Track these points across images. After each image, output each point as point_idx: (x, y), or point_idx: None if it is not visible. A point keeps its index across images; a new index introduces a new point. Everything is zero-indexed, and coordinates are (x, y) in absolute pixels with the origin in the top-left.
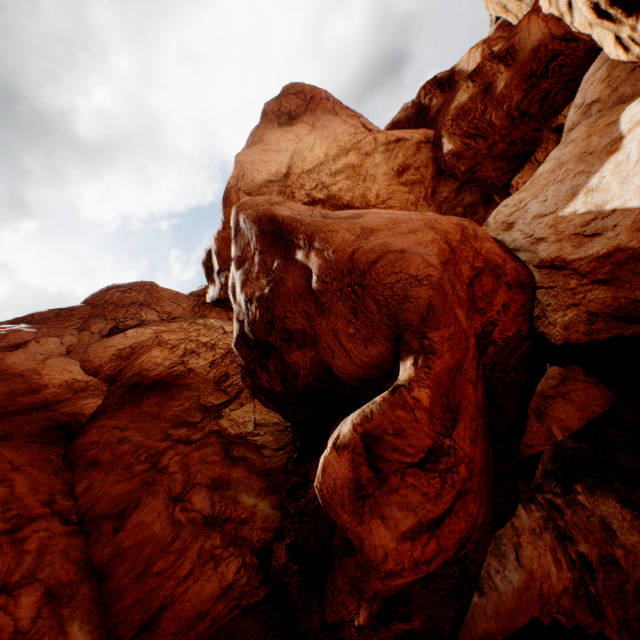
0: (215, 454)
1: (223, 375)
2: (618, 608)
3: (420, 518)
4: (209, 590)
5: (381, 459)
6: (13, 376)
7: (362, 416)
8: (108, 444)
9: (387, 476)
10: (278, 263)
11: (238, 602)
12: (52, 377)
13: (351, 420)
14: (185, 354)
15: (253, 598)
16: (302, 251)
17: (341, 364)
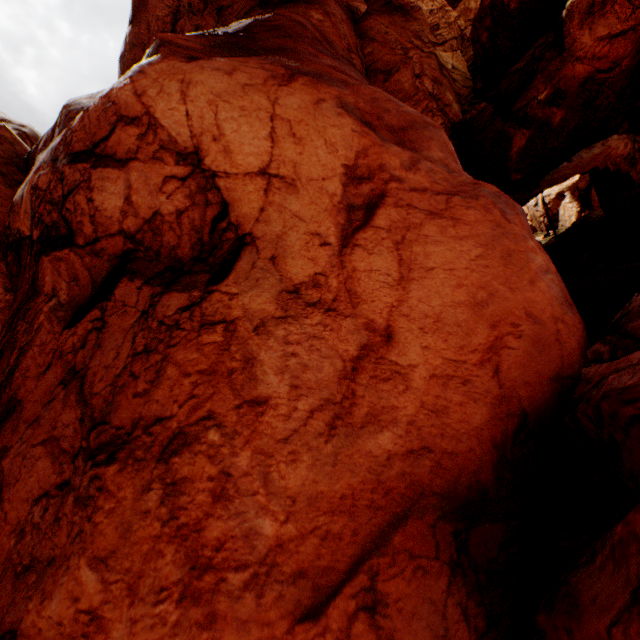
0: (434, 66)
1: (435, 26)
2: None
3: (609, 33)
4: None
5: None
6: None
7: None
8: (379, 33)
9: (606, 5)
10: None
11: None
12: None
13: None
14: None
15: None
16: None
17: None
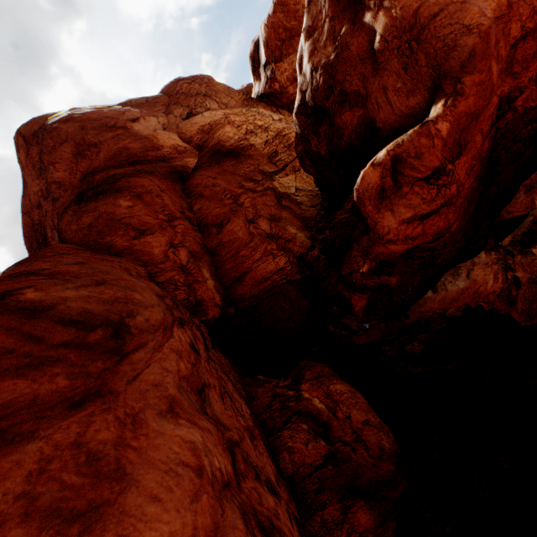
0: (271, 202)
1: (273, 153)
2: (526, 304)
3: (416, 213)
4: (270, 268)
5: (400, 175)
6: (142, 138)
7: (395, 145)
8: (207, 186)
9: (401, 187)
10: (346, 29)
11: (285, 277)
12: (164, 141)
13: (386, 149)
14: (246, 133)
15: (293, 278)
16: (370, 13)
17: (383, 116)
